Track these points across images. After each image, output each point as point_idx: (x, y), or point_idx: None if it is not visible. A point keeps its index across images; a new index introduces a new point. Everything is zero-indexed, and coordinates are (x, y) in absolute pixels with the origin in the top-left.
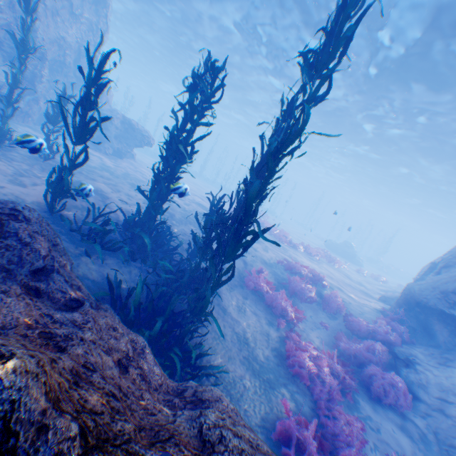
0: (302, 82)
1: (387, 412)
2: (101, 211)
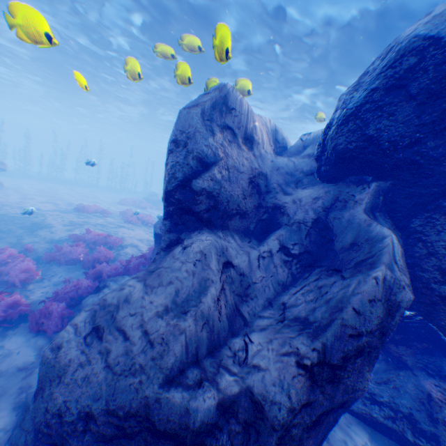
0: None
1: (35, 338)
2: None
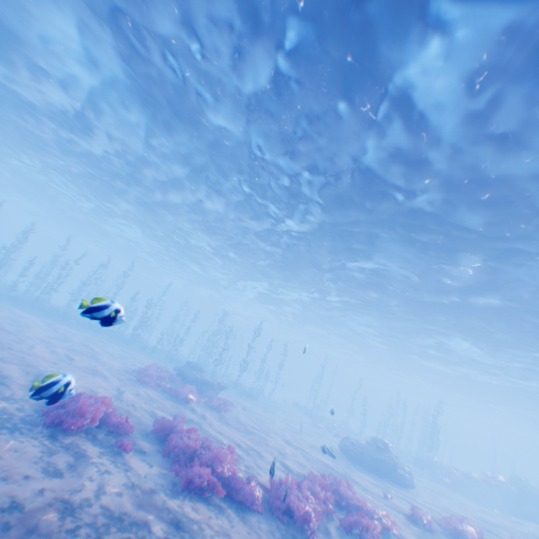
0: None
1: None
2: None
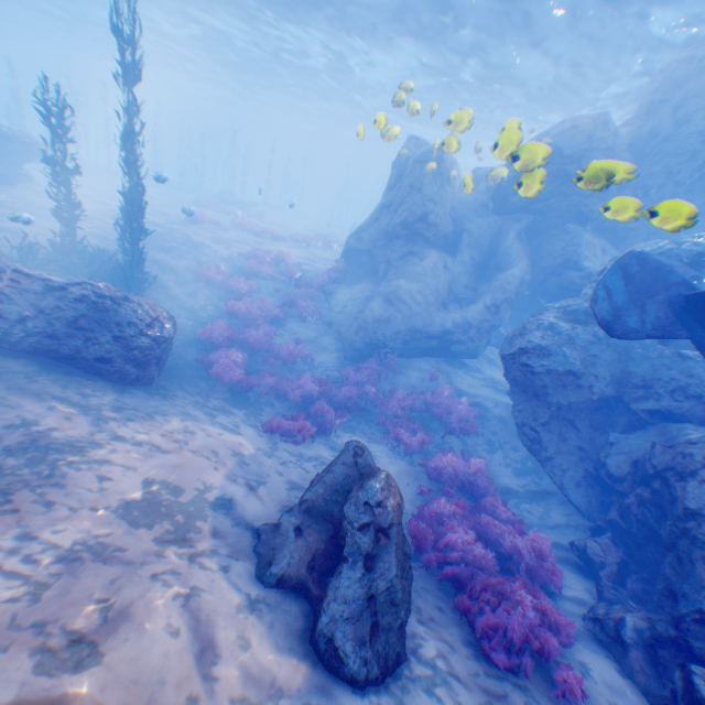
0: (129, 93)
1: (306, 324)
2: (23, 245)
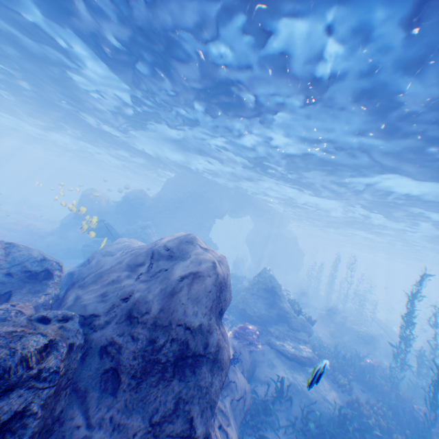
0: None
1: None
2: None
